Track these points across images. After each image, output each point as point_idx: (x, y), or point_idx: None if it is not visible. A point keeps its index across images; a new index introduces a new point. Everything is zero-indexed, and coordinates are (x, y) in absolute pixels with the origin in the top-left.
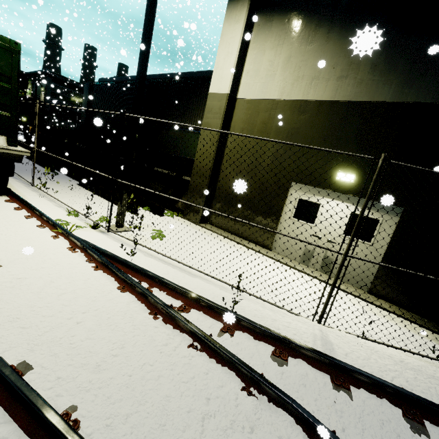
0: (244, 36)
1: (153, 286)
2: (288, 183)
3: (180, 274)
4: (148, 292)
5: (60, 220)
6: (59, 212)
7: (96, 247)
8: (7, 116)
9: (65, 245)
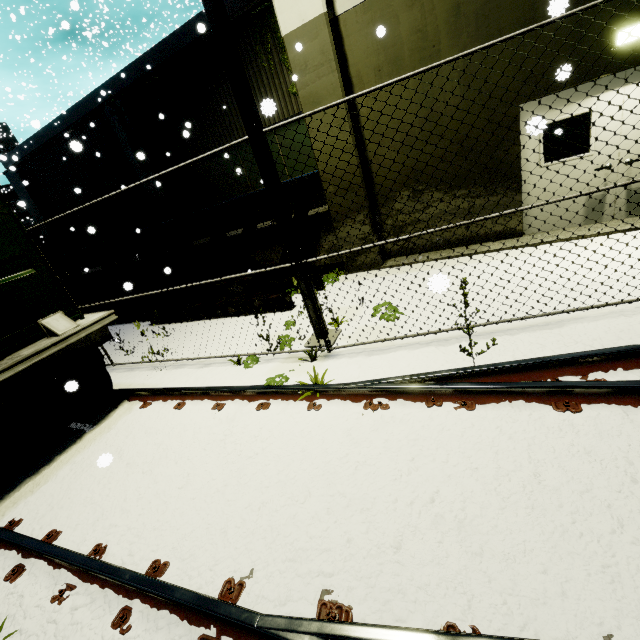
0: None
1: (584, 373)
2: (514, 111)
3: (544, 335)
4: (637, 383)
5: (274, 380)
6: (228, 373)
7: (413, 378)
8: (33, 275)
9: (351, 407)
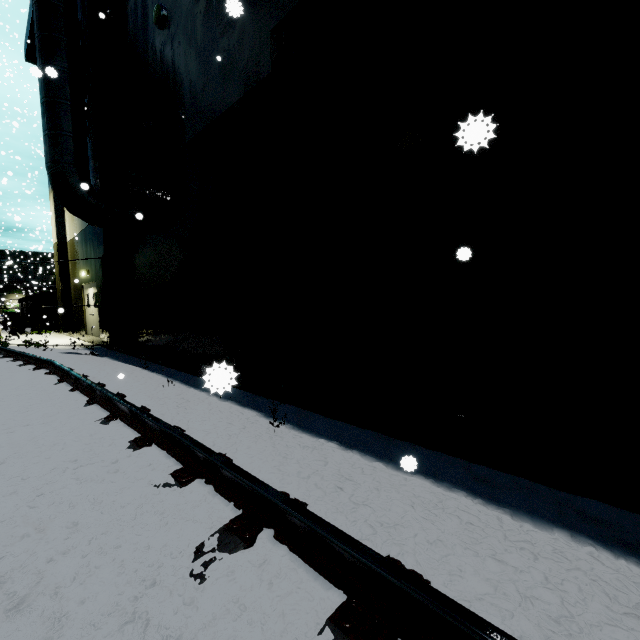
0: (57, 207)
1: None
2: (82, 287)
3: None
4: None
5: None
6: None
7: None
8: None
9: None
